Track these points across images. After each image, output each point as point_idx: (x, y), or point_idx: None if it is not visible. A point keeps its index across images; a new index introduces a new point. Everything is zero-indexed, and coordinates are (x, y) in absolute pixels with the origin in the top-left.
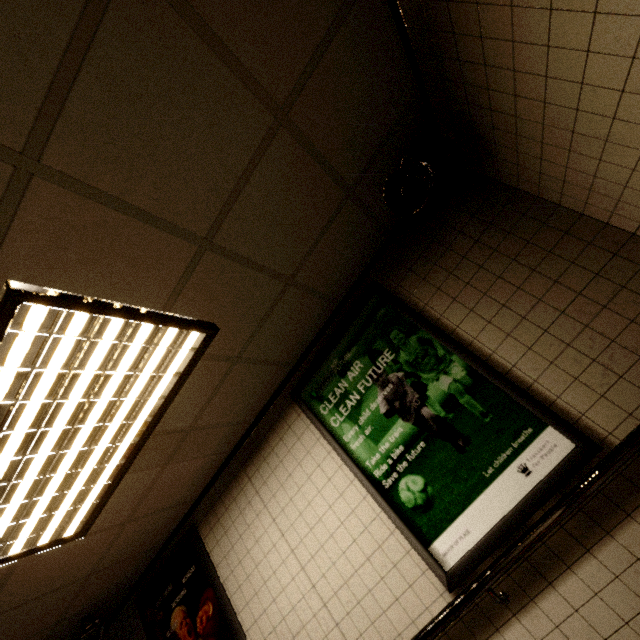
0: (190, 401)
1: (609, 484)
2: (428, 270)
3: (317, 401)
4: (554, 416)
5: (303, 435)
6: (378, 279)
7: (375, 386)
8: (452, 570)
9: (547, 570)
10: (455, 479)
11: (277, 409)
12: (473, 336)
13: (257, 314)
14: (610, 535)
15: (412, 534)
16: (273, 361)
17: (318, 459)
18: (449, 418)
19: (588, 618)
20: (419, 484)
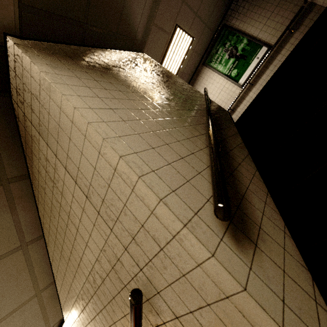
0: (185, 62)
1: (272, 54)
2: (238, 16)
3: (210, 63)
4: (264, 44)
5: (207, 73)
6: (225, 23)
7: (225, 53)
8: (242, 84)
9: (260, 76)
10: (243, 66)
11: (198, 70)
12: (249, 31)
13: (199, 36)
14: (271, 64)
15: (234, 81)
16: (199, 53)
17: (211, 77)
18: (243, 53)
19: (266, 80)
20: (236, 71)
